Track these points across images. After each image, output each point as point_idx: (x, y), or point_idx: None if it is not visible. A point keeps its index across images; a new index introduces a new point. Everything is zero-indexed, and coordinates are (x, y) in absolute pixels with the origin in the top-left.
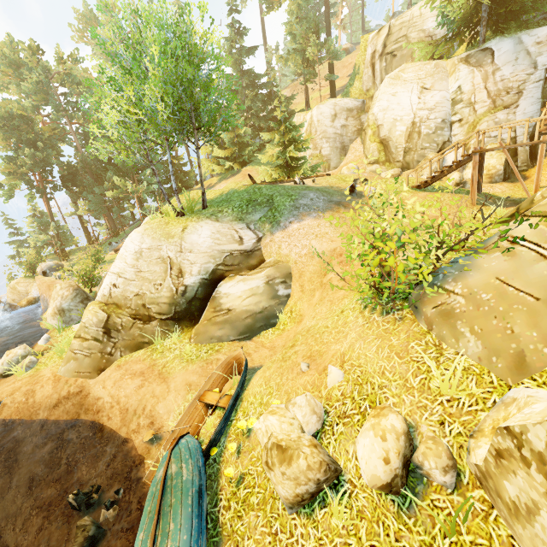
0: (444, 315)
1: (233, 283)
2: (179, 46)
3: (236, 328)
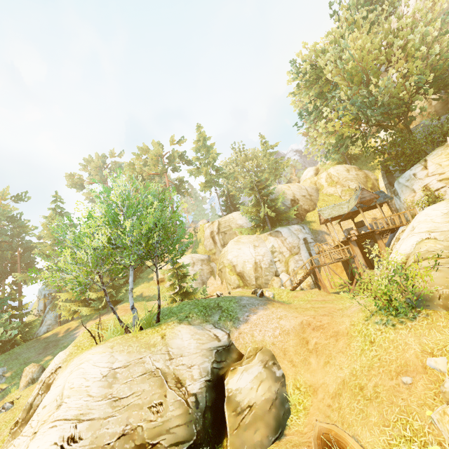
0: (448, 299)
1: (238, 375)
2: (160, 206)
3: (269, 424)
